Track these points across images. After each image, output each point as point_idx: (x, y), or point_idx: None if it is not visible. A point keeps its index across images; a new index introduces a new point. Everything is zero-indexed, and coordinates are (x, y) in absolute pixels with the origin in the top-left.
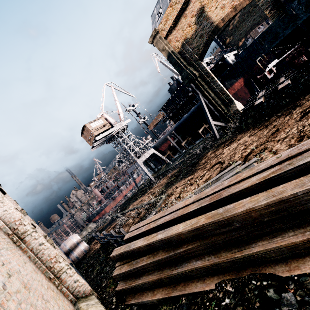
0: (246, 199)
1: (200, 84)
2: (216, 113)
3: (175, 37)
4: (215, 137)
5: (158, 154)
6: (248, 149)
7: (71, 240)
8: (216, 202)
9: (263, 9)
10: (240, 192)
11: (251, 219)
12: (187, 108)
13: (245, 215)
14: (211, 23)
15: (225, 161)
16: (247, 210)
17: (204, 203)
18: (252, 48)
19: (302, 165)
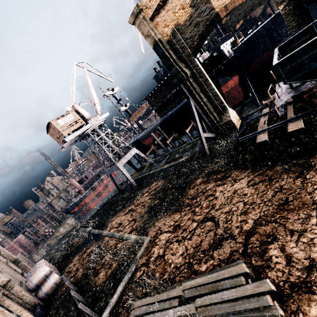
0: None
1: (191, 85)
2: (208, 121)
3: (163, 20)
4: (205, 153)
5: (141, 154)
6: (250, 219)
7: (39, 274)
8: None
9: (277, 3)
10: None
11: None
12: (175, 103)
13: None
14: (211, 9)
15: (220, 223)
16: None
17: None
18: (252, 41)
19: None
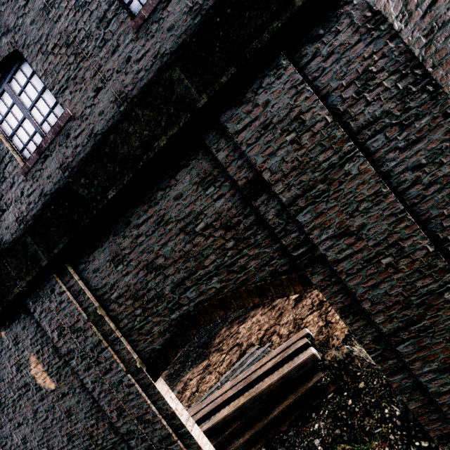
0: (267, 378)
1: None
2: None
3: None
4: None
5: None
6: (262, 330)
7: None
8: (248, 384)
9: None
10: (263, 374)
11: (271, 391)
12: None
13: (268, 389)
14: None
15: (244, 343)
16: (269, 385)
17: (240, 387)
18: None
19: (291, 354)
